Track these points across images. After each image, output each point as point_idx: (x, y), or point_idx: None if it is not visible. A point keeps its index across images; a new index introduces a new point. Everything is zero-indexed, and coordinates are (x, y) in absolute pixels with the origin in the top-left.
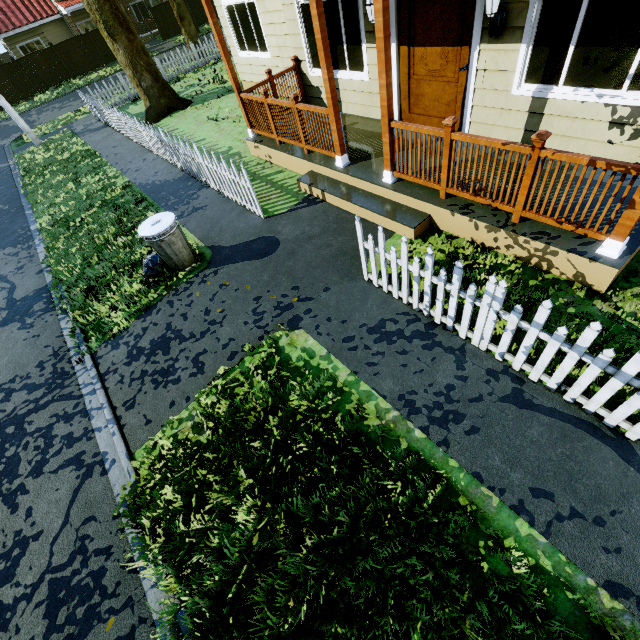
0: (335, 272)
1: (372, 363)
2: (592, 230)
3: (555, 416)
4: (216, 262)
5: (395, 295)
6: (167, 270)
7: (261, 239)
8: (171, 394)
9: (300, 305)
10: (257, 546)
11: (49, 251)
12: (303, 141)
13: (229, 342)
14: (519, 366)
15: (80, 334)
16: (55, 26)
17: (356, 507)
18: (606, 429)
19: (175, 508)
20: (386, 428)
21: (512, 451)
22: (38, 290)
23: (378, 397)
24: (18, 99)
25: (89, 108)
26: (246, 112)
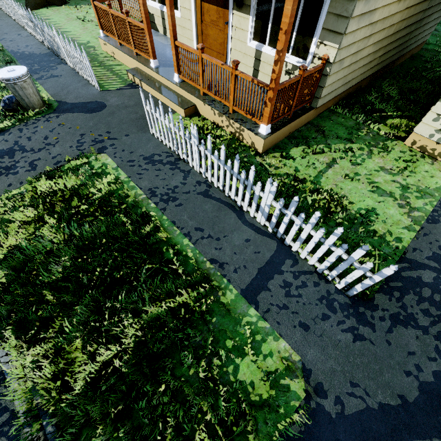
0: (135, 127)
1: (140, 173)
2: (257, 119)
3: (219, 201)
4: (59, 110)
5: (164, 142)
6: (21, 109)
7: (94, 102)
8: (10, 180)
9: (108, 141)
10: (48, 249)
11: None
12: (133, 45)
13: (57, 155)
14: (210, 179)
15: None
16: None
17: (107, 231)
18: (237, 207)
19: (0, 234)
20: (134, 199)
21: (194, 213)
22: None
23: (138, 189)
24: None
25: None
26: (98, 16)
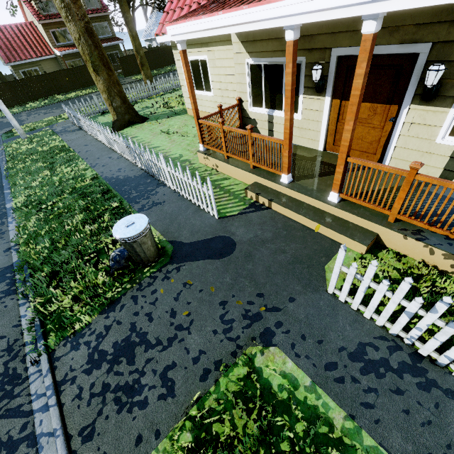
0: (296, 280)
1: (367, 404)
2: None
3: None
4: (178, 258)
5: (367, 315)
6: (132, 263)
7: (218, 238)
8: (137, 423)
9: (269, 316)
10: None
11: (20, 230)
12: (251, 159)
13: (199, 355)
14: None
15: (39, 326)
16: (50, 61)
17: None
18: None
19: None
20: None
21: None
22: (3, 269)
23: None
24: (14, 104)
25: (68, 116)
26: (201, 132)
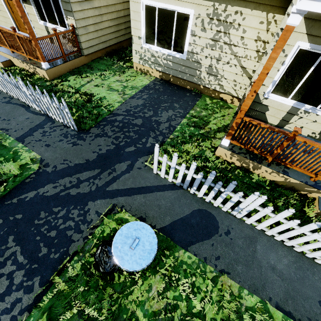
0: None
1: None
2: (40, 60)
3: (15, 104)
4: None
5: None
6: None
7: None
8: None
9: None
10: None
11: None
12: None
13: None
14: (11, 94)
15: None
16: None
17: None
18: (27, 105)
19: None
20: None
21: None
22: None
23: None
24: None
25: None
26: None
